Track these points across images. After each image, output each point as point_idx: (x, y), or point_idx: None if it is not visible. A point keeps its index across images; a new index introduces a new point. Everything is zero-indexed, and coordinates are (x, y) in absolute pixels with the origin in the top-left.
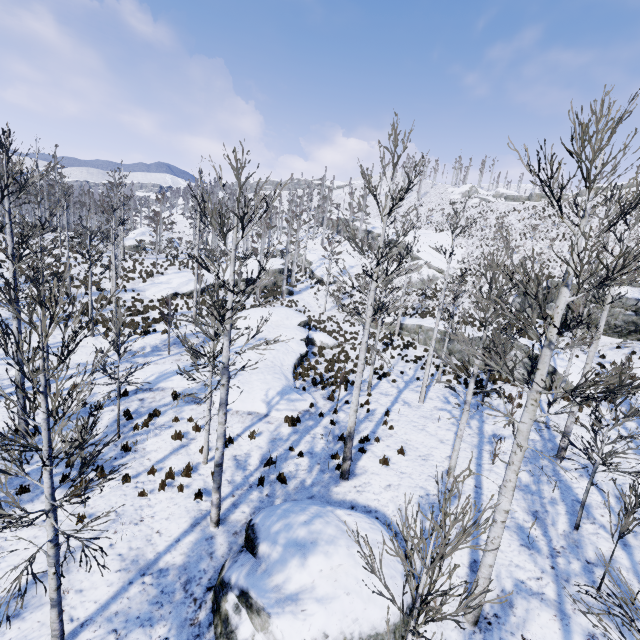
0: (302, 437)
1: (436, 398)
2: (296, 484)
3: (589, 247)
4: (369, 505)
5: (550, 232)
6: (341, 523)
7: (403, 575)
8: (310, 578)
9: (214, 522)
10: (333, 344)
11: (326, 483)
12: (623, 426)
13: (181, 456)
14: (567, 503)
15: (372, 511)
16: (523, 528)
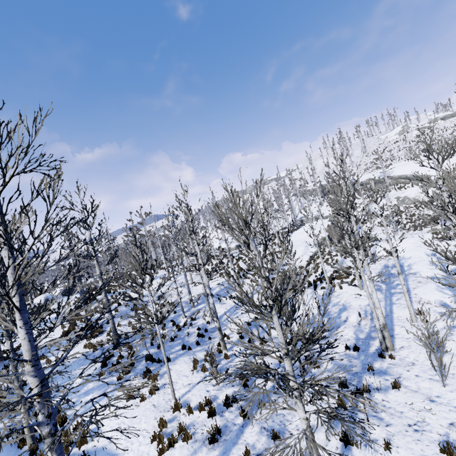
0: None
1: None
2: None
3: None
4: None
5: None
6: None
7: None
8: None
9: None
10: None
11: None
12: None
13: None
14: None
15: None
16: None
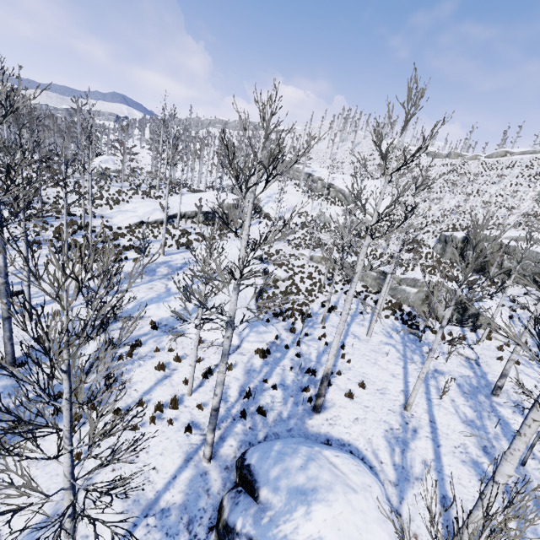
0: (273, 369)
1: (380, 332)
2: (274, 416)
3: (498, 204)
4: (342, 438)
5: (466, 188)
6: (332, 466)
7: (391, 516)
8: (316, 528)
9: (207, 458)
10: (285, 277)
11: (301, 416)
12: (538, 365)
13: (166, 387)
14: (508, 438)
15: (346, 444)
16: (478, 463)
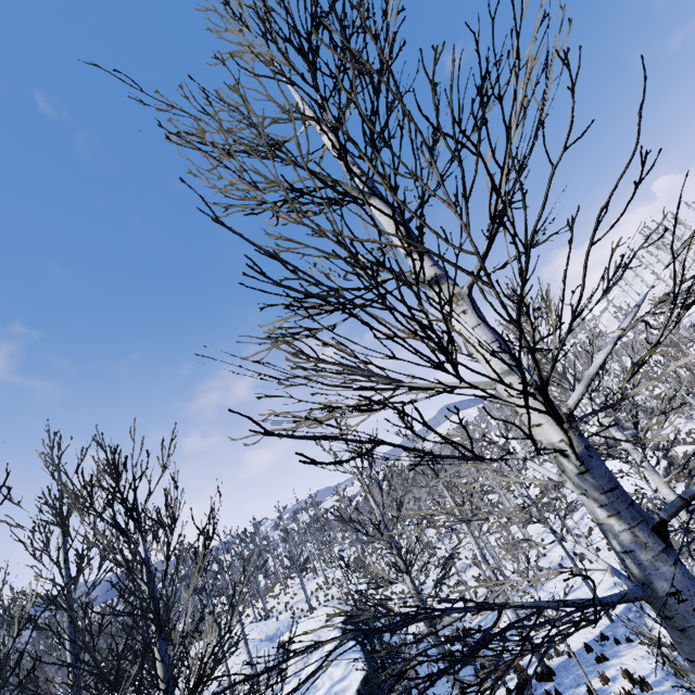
0: None
1: None
2: None
3: None
4: None
5: None
6: None
7: None
8: None
9: None
10: None
11: None
12: None
13: None
14: None
15: None
16: None
